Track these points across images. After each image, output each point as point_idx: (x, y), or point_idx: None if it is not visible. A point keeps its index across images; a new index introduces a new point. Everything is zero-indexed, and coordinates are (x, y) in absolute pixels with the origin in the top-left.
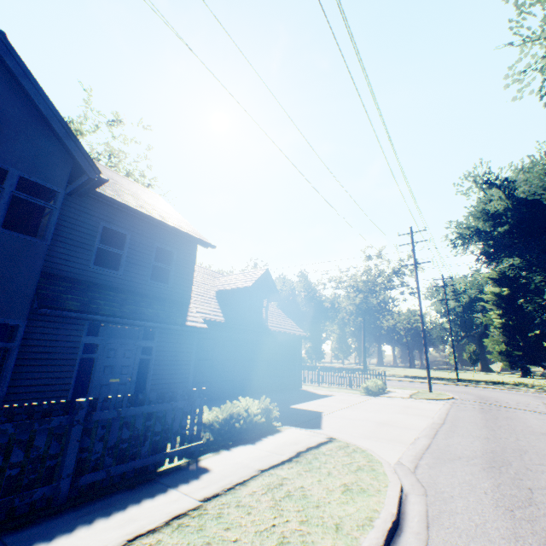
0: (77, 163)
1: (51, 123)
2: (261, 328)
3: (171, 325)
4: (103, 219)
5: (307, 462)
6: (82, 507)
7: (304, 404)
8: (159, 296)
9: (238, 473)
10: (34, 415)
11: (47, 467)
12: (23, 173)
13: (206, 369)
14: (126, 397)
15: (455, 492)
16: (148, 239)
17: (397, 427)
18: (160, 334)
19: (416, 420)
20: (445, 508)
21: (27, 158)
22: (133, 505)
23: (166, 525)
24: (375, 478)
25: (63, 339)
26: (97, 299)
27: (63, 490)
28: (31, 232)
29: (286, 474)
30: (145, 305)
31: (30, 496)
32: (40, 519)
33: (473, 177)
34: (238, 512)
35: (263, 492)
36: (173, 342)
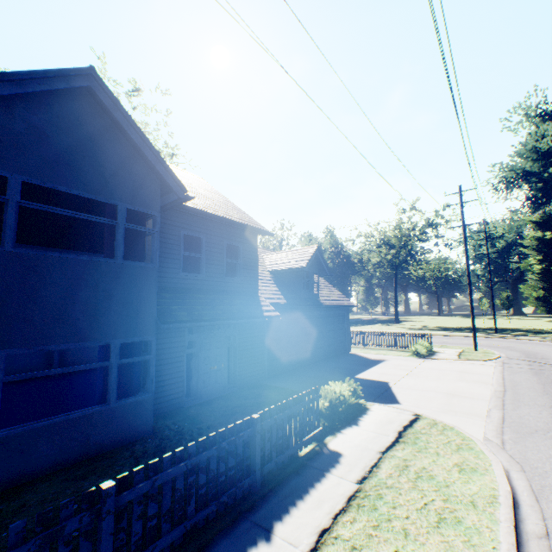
0: (164, 183)
1: (143, 151)
2: (316, 304)
3: (255, 319)
4: (182, 227)
5: (413, 443)
6: (277, 491)
7: (366, 374)
8: (234, 290)
9: (365, 455)
10: (164, 403)
11: (246, 466)
12: (128, 205)
13: (276, 348)
14: (222, 380)
15: (547, 468)
16: (218, 238)
17: (465, 398)
18: (239, 324)
19: (478, 388)
20: (544, 482)
21: (128, 189)
22: (311, 488)
23: (349, 505)
24: (477, 457)
25: (172, 341)
26: (195, 305)
27: (258, 480)
28: (141, 256)
29: (404, 456)
30: (228, 303)
31: (242, 486)
32: (258, 502)
33: (524, 110)
34: (391, 493)
35: (397, 474)
36: (249, 329)
